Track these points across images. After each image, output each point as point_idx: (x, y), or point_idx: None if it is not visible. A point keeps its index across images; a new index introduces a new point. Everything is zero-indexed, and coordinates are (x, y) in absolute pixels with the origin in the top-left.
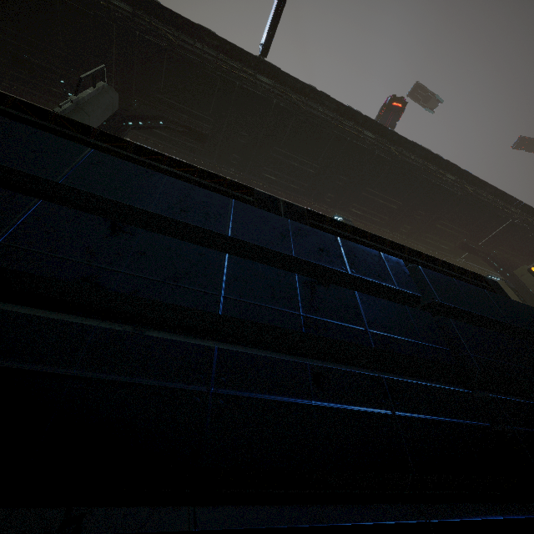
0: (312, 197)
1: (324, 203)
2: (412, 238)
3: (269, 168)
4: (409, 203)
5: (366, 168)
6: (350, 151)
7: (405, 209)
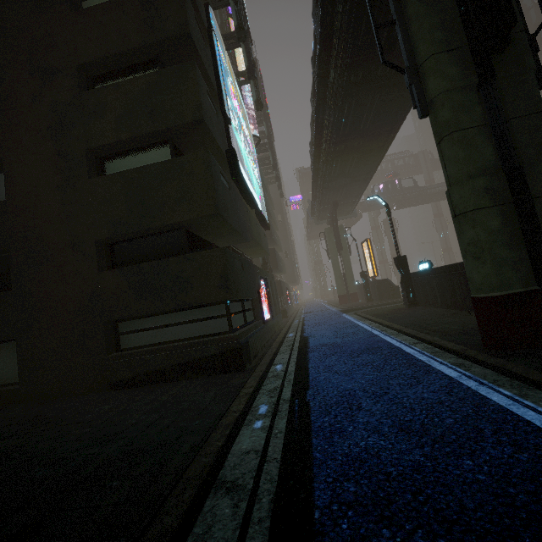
0: (336, 141)
1: (334, 148)
2: (326, 190)
3: (354, 104)
4: (353, 174)
5: (373, 146)
6: (385, 133)
7: (347, 175)
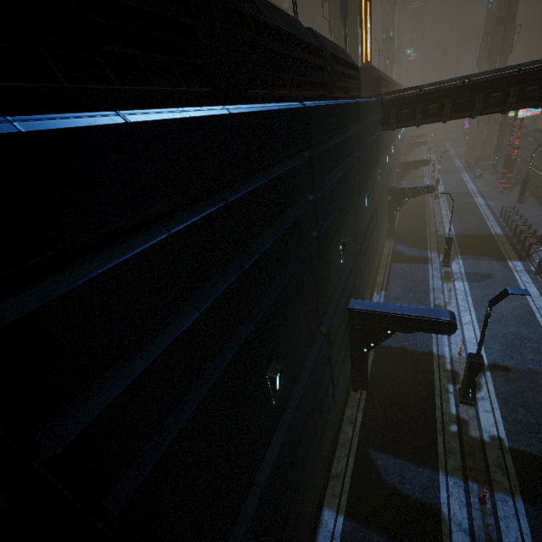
0: None
1: None
2: None
3: None
4: None
5: None
6: None
7: None
